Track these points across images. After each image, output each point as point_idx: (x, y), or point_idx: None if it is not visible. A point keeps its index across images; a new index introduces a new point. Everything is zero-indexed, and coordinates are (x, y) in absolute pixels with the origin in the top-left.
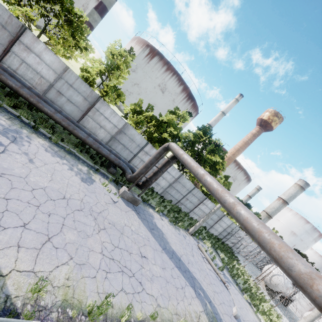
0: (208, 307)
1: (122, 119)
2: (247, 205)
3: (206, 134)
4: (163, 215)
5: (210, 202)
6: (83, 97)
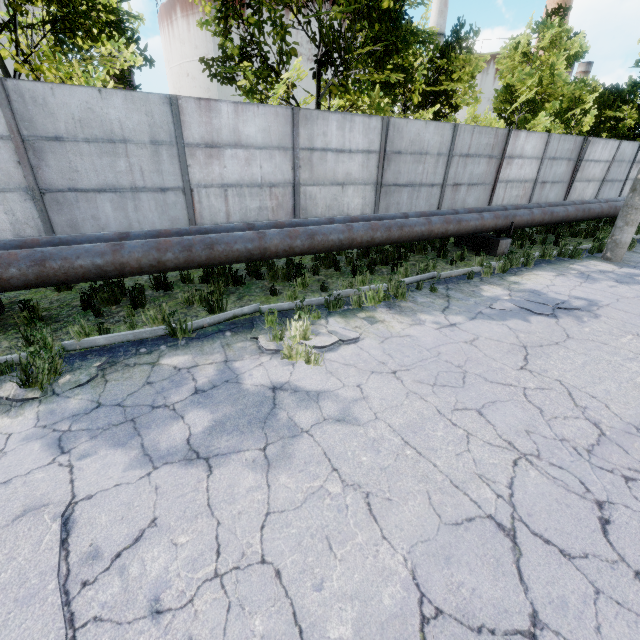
0: None
1: (614, 142)
2: None
3: None
4: None
5: None
6: (566, 161)
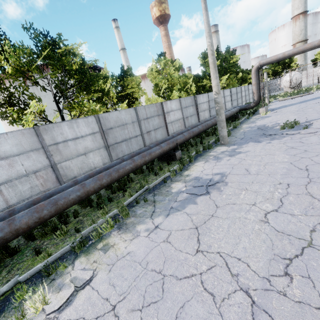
0: None
1: (206, 94)
2: None
3: None
4: None
5: (242, 87)
6: (191, 106)
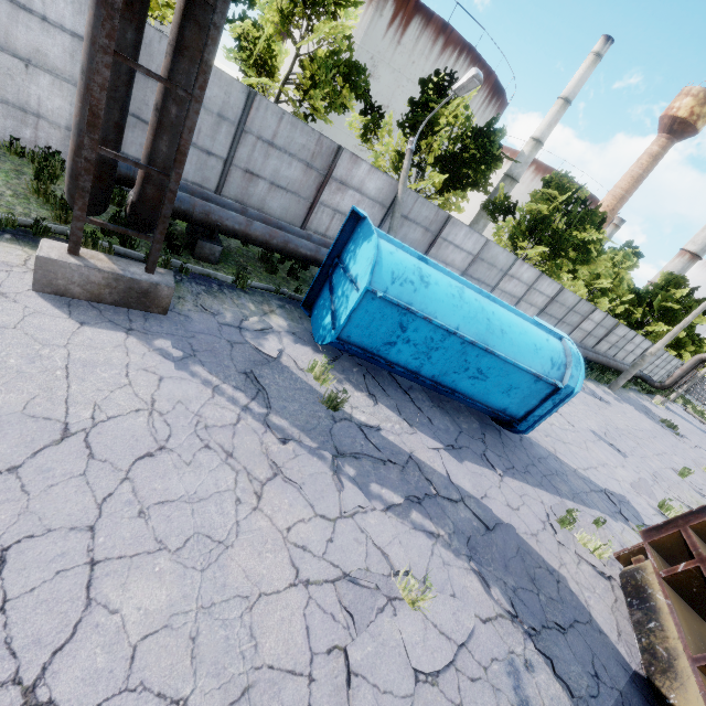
0: None
1: (628, 329)
2: None
3: (678, 287)
4: None
5: (665, 354)
6: (605, 329)
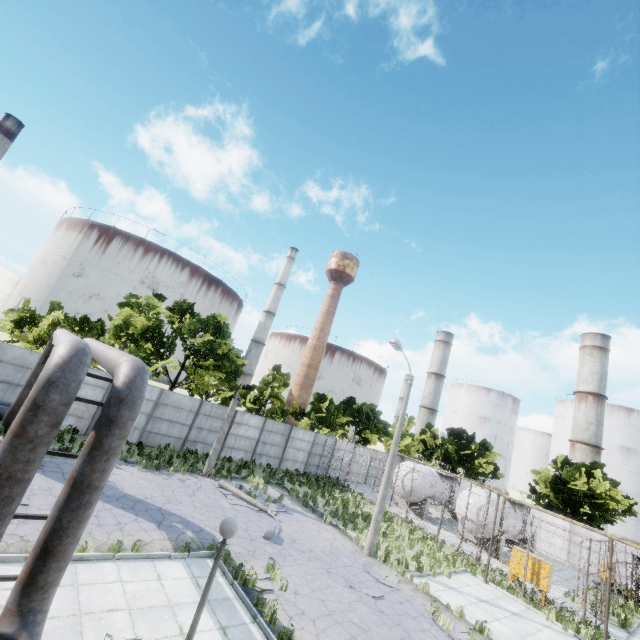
0: (188, 535)
1: None
2: (350, 400)
3: (183, 312)
4: (127, 463)
5: (249, 416)
6: None
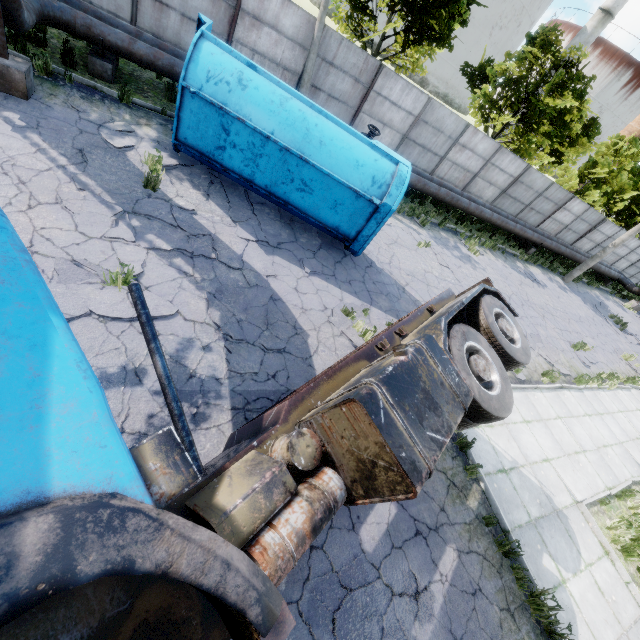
0: None
1: (618, 228)
2: None
3: None
4: None
5: None
6: (588, 224)
